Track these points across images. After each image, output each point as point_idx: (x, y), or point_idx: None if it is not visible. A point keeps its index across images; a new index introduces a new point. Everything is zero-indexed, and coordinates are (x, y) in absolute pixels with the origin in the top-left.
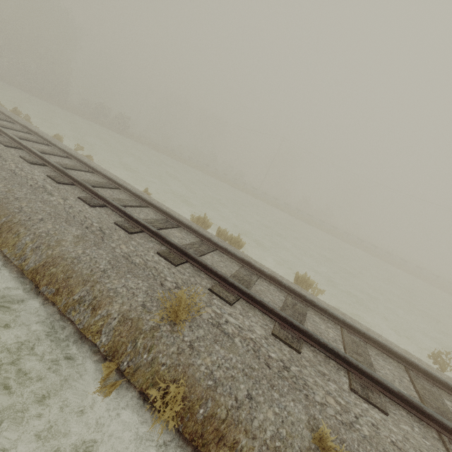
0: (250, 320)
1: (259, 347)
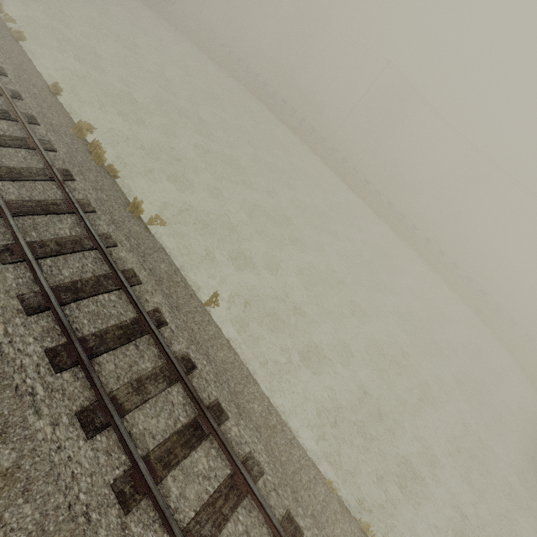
0: None
1: None
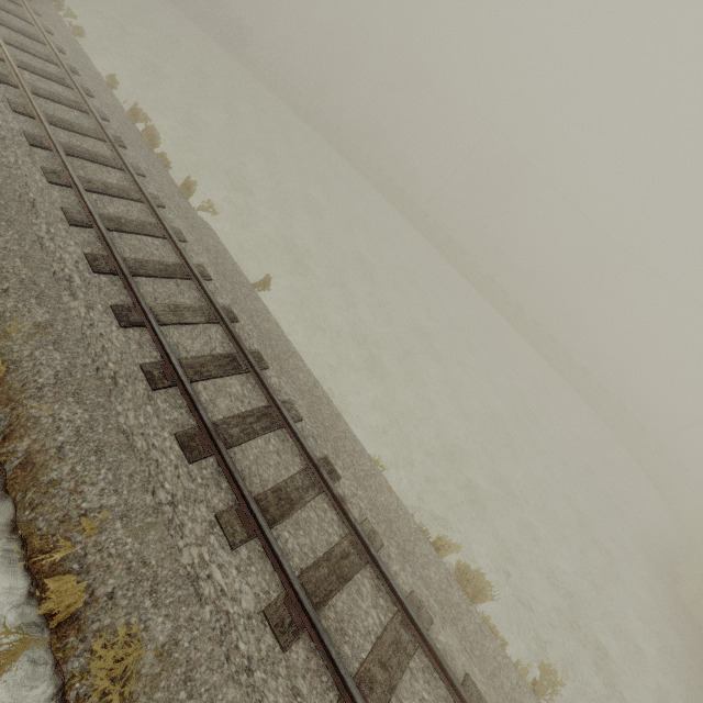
0: (16, 122)
1: None
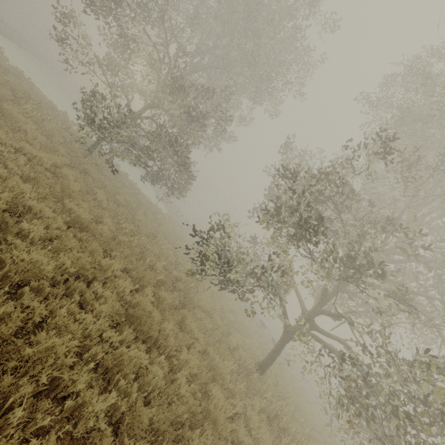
0: None
1: None
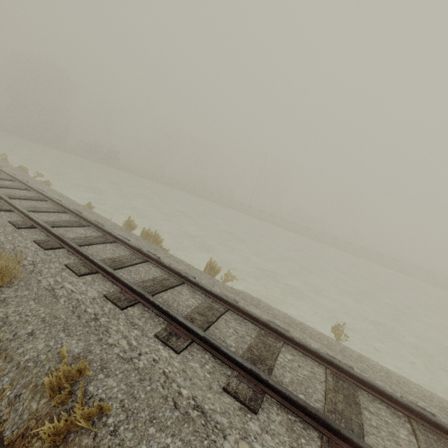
0: (89, 287)
1: (79, 304)
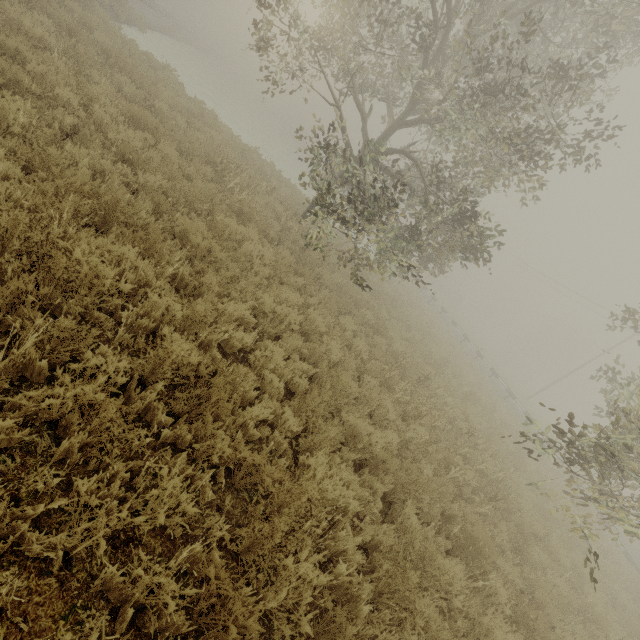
0: None
1: None
